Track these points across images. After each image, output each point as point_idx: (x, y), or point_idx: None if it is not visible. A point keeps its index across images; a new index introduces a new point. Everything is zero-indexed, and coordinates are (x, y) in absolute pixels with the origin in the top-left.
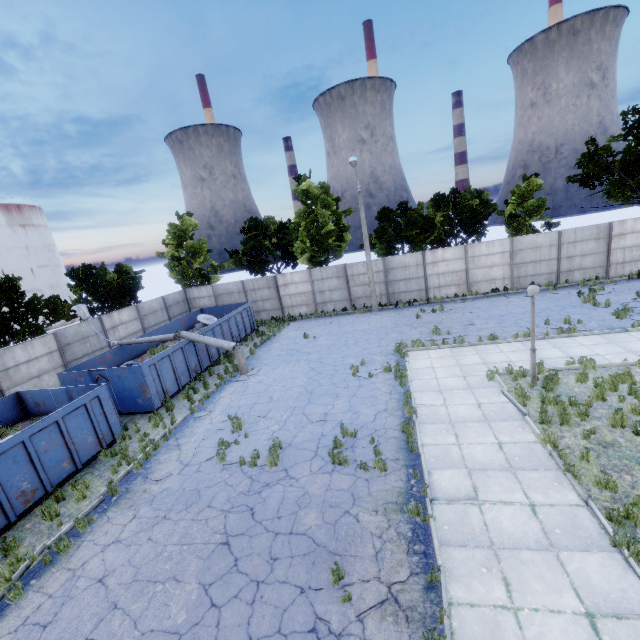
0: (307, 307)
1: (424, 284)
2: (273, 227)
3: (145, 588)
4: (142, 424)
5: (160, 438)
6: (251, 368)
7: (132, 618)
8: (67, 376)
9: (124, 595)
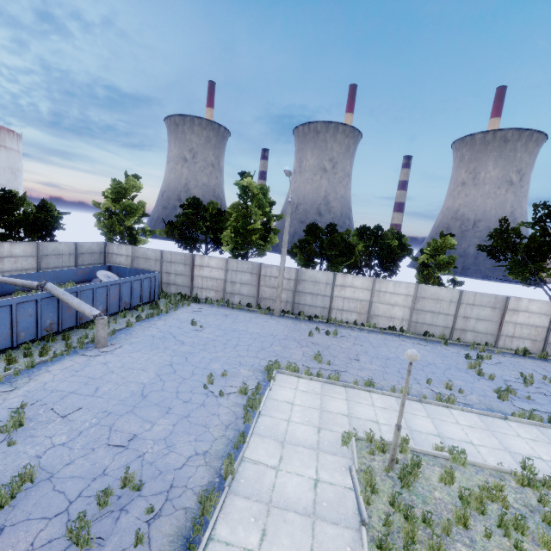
0: (215, 293)
1: (329, 303)
2: (213, 211)
3: None
4: None
5: None
6: (111, 343)
7: None
8: None
9: None
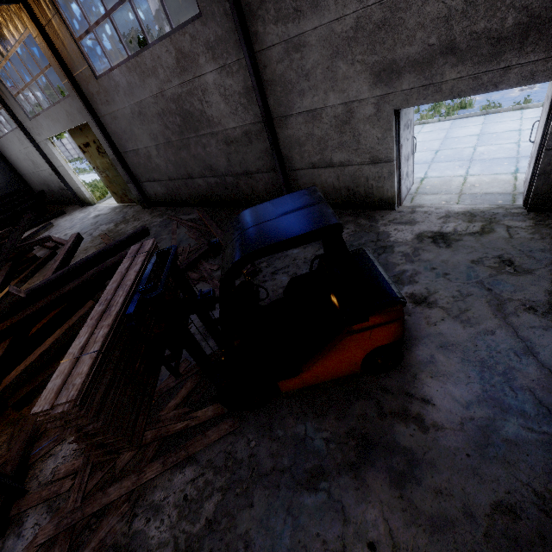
0: (77, 155)
1: None
2: None
3: None
4: None
5: None
6: None
7: None
8: None
9: None
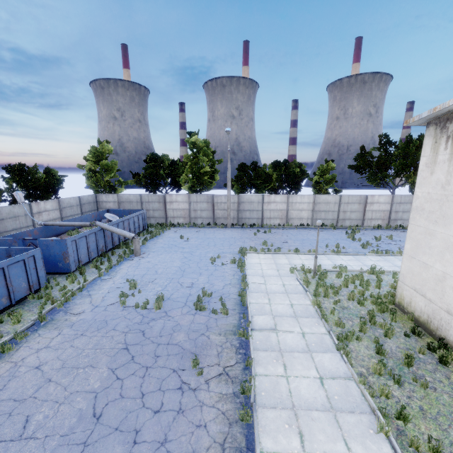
0: (184, 219)
1: (261, 215)
2: (167, 162)
3: (71, 371)
4: (60, 280)
5: (76, 290)
6: (143, 253)
7: (63, 386)
8: (4, 241)
9: (56, 375)
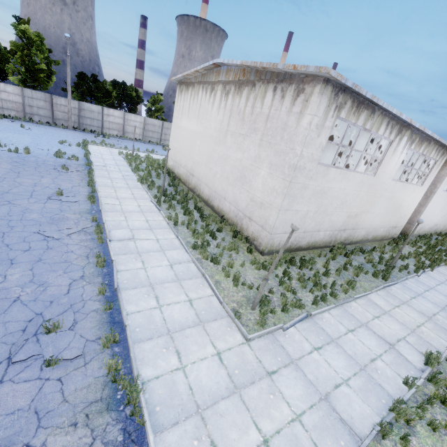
0: (17, 113)
1: (101, 124)
2: None
3: None
4: None
5: None
6: None
7: None
8: None
9: None
